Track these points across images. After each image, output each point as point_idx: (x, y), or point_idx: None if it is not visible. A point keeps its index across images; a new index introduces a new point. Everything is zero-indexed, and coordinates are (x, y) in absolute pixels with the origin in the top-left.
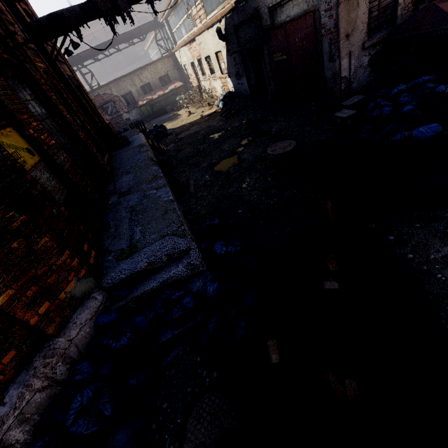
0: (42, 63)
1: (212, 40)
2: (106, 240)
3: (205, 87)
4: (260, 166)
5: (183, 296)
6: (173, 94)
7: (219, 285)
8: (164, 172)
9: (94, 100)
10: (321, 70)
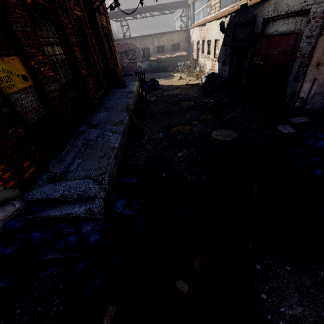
0: (80, 11)
1: (216, 29)
2: (53, 159)
3: (200, 62)
4: (199, 143)
5: (71, 233)
6: (177, 60)
7: (100, 238)
8: (137, 117)
9: (122, 46)
10: (285, 84)
